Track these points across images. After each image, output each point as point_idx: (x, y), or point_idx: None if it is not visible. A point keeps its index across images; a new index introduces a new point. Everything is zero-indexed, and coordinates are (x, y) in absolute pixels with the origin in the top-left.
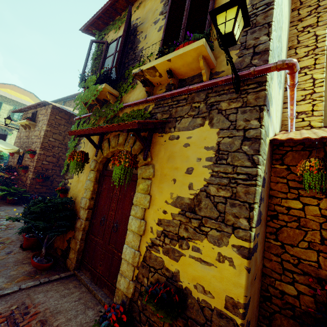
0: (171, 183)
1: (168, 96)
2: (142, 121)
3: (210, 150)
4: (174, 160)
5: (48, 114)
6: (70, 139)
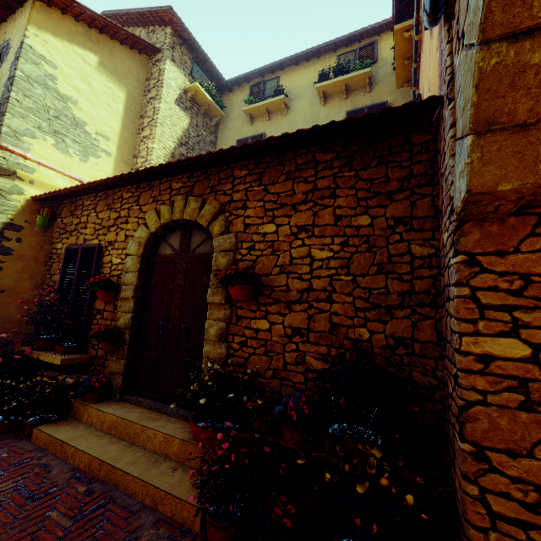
0: None
1: None
2: None
3: None
4: None
5: None
6: None
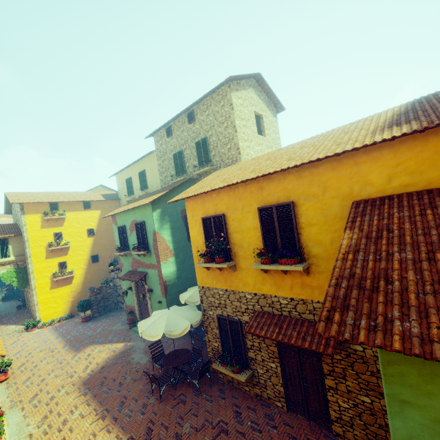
0: None
1: None
2: None
3: None
4: None
5: None
6: None
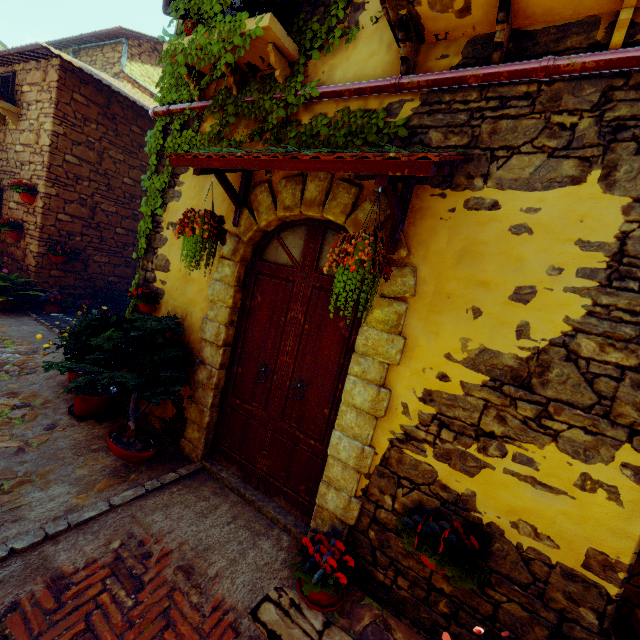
0: (465, 317)
1: (475, 82)
2: (443, 159)
3: (593, 252)
4: (478, 262)
5: (53, 85)
6: (116, 161)
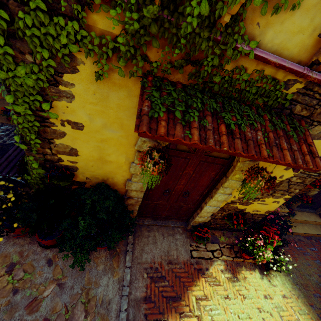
0: None
1: None
2: None
3: None
4: None
5: None
6: None
